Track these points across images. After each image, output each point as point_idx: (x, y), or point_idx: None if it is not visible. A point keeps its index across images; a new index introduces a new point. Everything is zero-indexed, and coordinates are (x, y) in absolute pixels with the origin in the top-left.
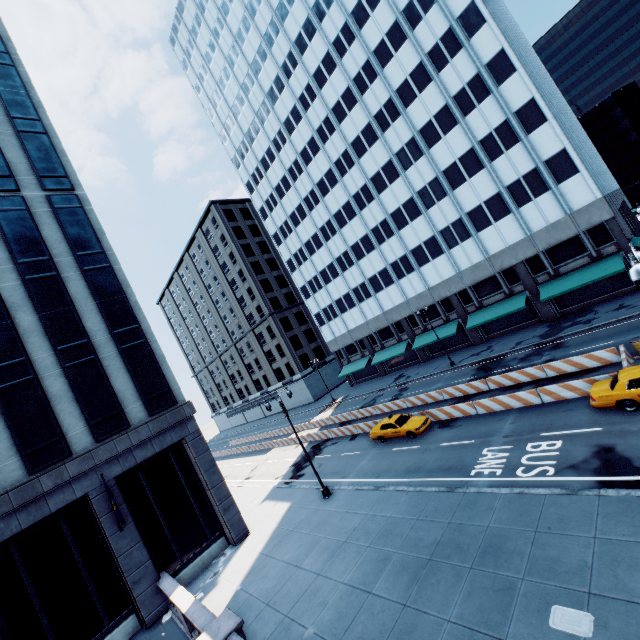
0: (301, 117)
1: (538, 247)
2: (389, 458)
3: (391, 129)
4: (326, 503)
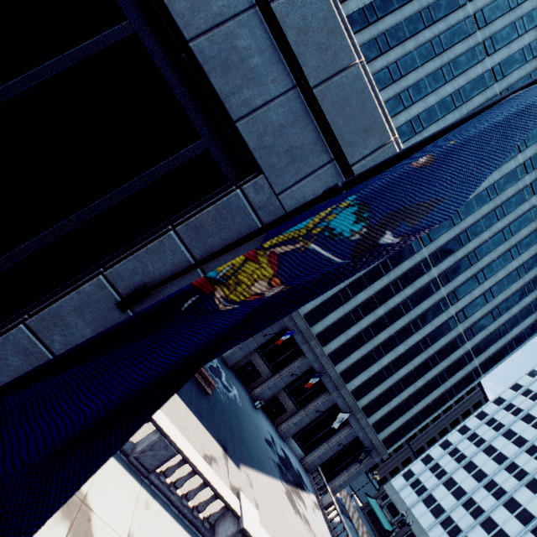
0: None
1: None
2: None
3: None
4: None
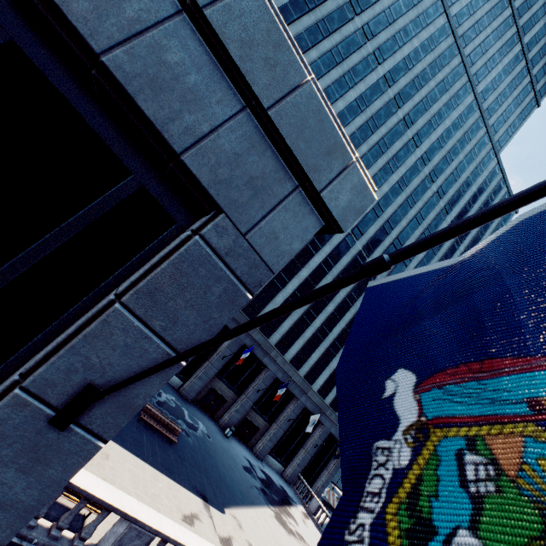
0: None
1: None
2: None
3: None
4: None
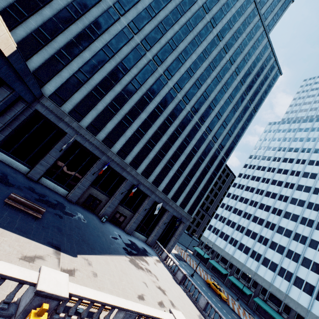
0: (280, 186)
1: (307, 316)
2: (210, 292)
3: (303, 226)
4: (192, 277)
